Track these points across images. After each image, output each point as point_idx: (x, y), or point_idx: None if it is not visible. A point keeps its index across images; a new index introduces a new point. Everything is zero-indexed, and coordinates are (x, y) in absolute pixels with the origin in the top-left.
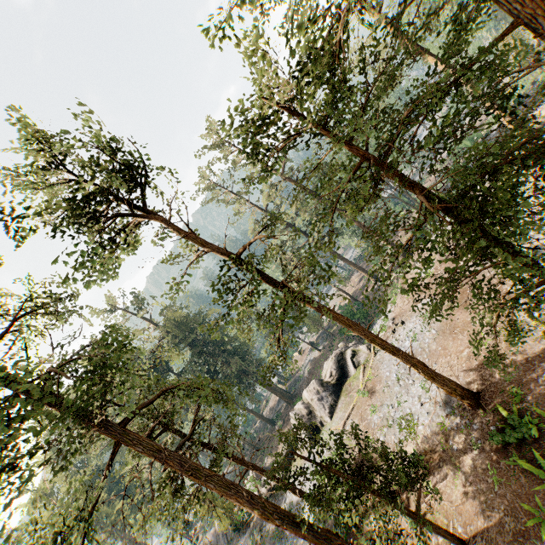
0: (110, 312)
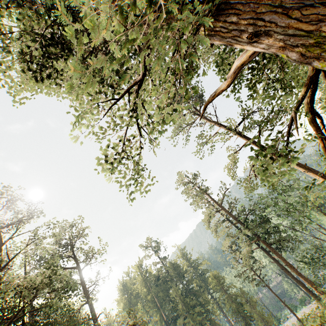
0: (146, 247)
